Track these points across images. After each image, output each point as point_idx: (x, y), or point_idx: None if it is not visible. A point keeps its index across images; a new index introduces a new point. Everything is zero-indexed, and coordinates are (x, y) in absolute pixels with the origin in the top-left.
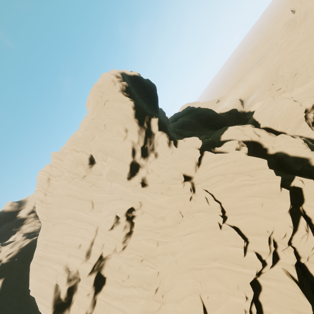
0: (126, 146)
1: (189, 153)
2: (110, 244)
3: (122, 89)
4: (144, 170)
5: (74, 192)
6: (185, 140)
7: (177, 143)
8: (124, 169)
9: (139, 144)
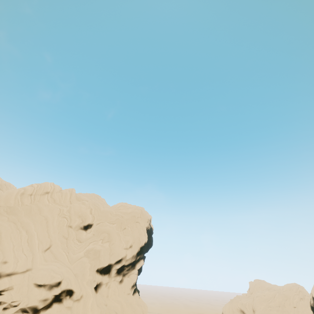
0: (122, 253)
1: (137, 309)
2: (18, 296)
3: (147, 227)
4: (108, 279)
5: (51, 223)
6: (139, 297)
7: (136, 292)
8: (106, 262)
9: (125, 261)
